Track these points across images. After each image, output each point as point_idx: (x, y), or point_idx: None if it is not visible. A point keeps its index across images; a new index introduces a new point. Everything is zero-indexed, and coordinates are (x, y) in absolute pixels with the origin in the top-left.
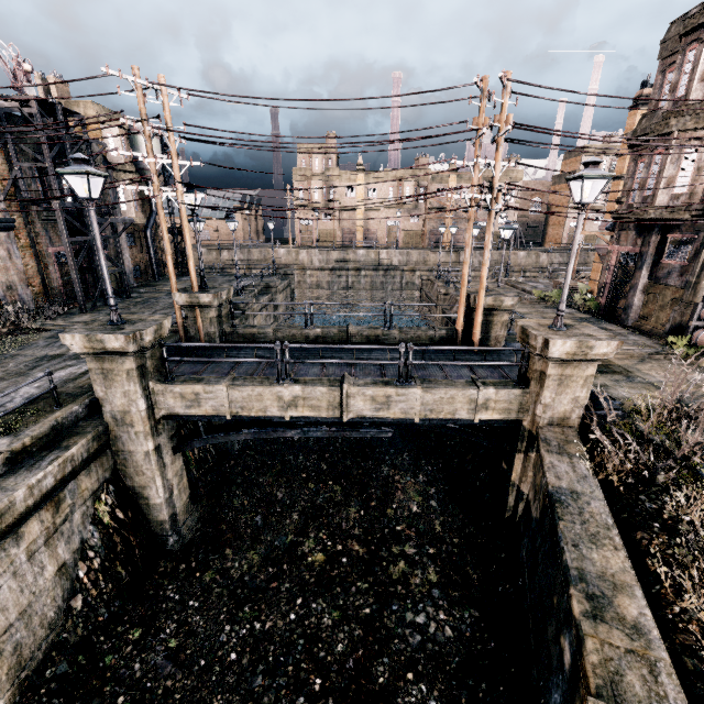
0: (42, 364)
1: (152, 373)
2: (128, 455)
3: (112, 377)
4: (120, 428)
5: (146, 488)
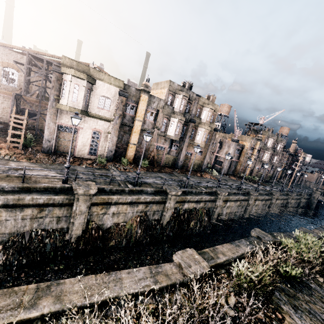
0: (296, 189)
1: (320, 194)
2: (311, 201)
3: (315, 193)
4: (312, 198)
5: (311, 205)
